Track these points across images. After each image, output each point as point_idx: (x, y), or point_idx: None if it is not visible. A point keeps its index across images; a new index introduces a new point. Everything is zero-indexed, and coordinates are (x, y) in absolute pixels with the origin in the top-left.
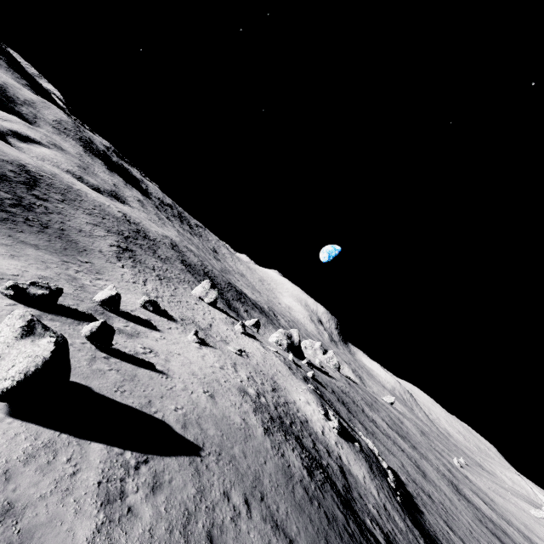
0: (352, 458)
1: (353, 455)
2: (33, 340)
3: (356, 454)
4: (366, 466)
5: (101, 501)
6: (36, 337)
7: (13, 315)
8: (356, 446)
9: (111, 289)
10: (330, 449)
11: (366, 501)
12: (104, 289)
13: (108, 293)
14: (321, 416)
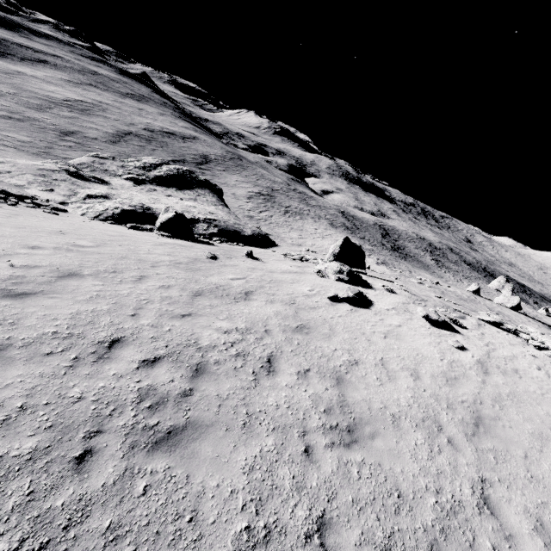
0: None
1: None
2: (514, 296)
3: None
4: None
5: (547, 327)
6: (514, 296)
7: (507, 291)
8: None
9: (475, 285)
10: None
11: None
12: (471, 285)
13: (475, 287)
14: None
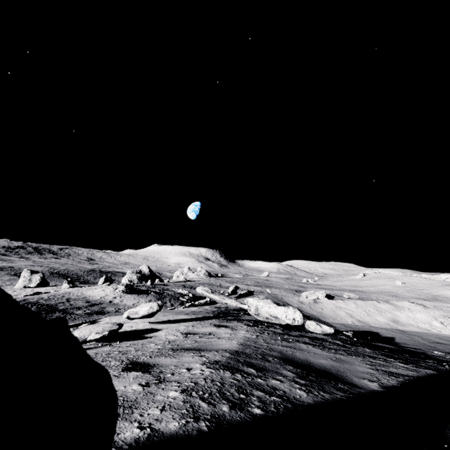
0: (131, 299)
1: (135, 297)
2: None
3: (144, 297)
4: (152, 299)
5: None
6: None
7: None
8: (152, 294)
9: None
10: (99, 301)
11: (109, 308)
12: None
13: None
14: (109, 290)
